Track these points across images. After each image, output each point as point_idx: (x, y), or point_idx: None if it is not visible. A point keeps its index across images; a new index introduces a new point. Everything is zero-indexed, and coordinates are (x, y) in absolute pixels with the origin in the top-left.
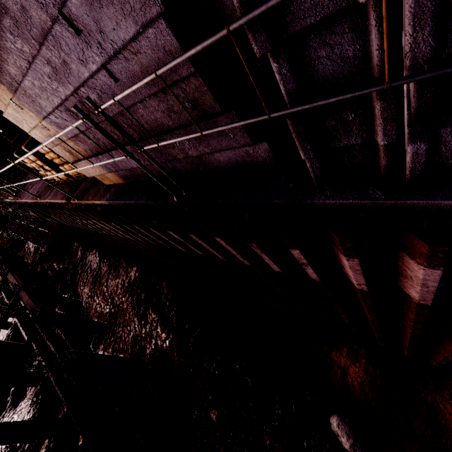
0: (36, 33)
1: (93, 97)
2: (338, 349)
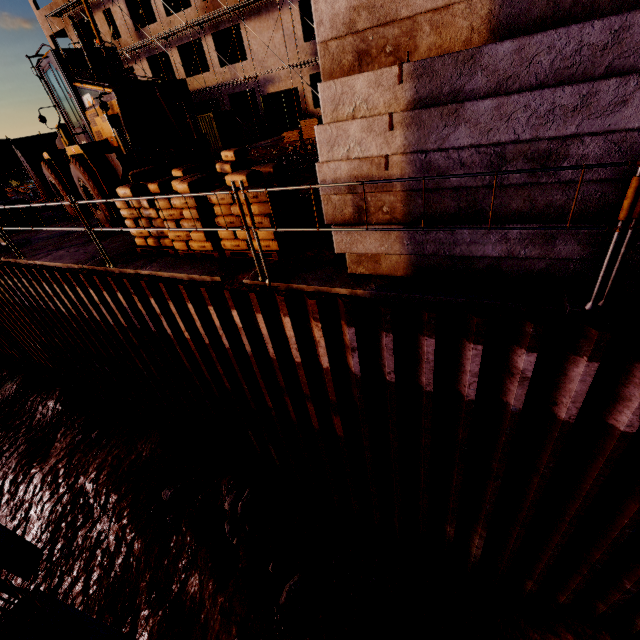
0: (625, 63)
1: (588, 152)
2: (556, 637)
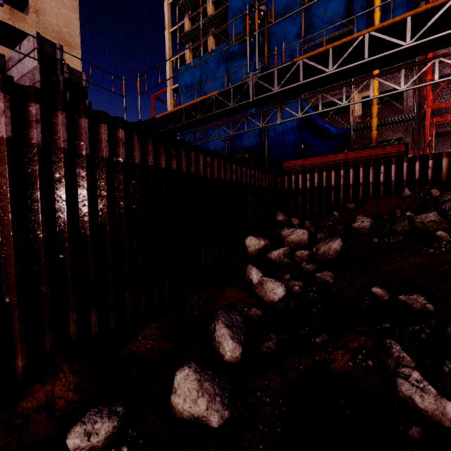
0: None
1: None
2: (28, 395)
